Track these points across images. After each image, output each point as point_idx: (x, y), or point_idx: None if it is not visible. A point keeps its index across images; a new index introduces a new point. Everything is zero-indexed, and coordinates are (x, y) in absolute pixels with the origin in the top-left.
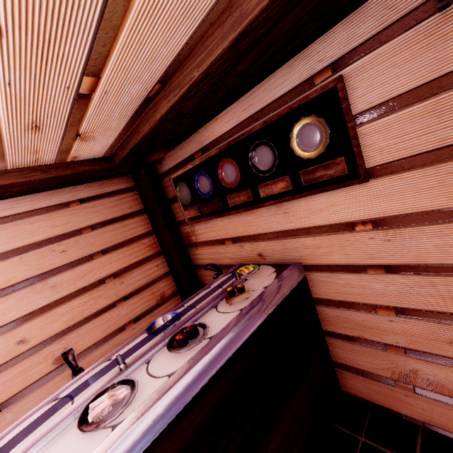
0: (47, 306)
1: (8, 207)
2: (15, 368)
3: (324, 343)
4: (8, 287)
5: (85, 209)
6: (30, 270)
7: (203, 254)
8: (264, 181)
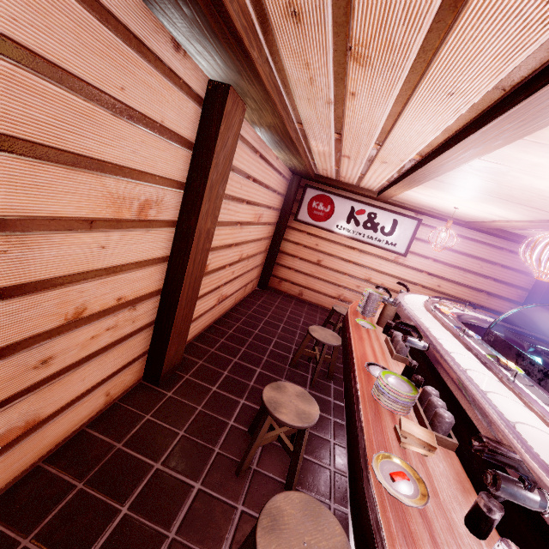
0: (456, 282)
1: (482, 237)
2: (430, 292)
3: None
4: (454, 265)
5: (508, 256)
6: (465, 265)
7: None
8: None
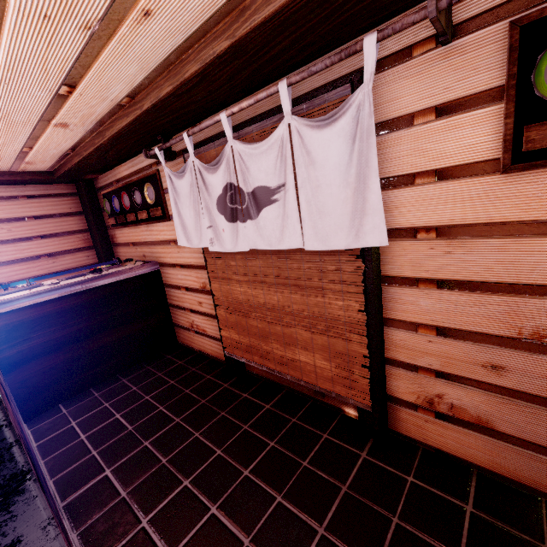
0: None
1: None
2: None
3: (168, 311)
4: None
5: (32, 203)
6: None
7: (120, 252)
8: (140, 210)
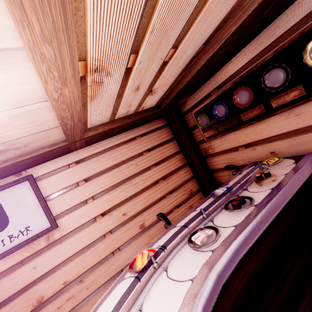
0: (133, 195)
1: (110, 142)
2: (123, 228)
3: None
4: (115, 184)
5: (144, 140)
6: (123, 175)
7: (219, 161)
8: (275, 95)
